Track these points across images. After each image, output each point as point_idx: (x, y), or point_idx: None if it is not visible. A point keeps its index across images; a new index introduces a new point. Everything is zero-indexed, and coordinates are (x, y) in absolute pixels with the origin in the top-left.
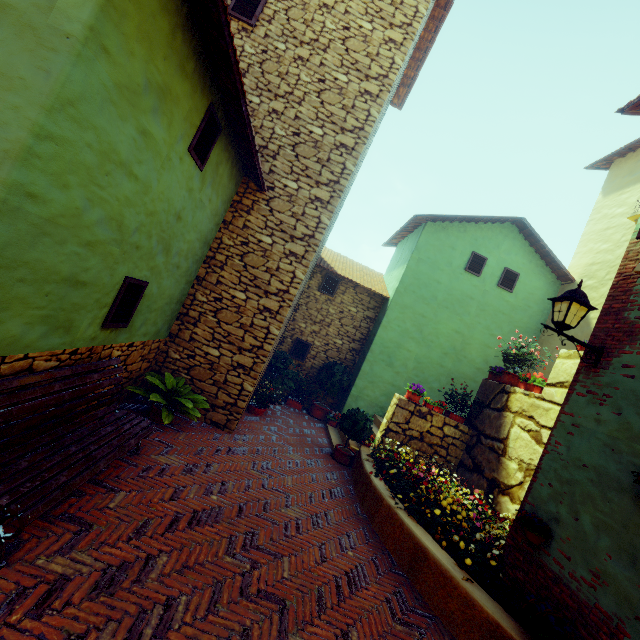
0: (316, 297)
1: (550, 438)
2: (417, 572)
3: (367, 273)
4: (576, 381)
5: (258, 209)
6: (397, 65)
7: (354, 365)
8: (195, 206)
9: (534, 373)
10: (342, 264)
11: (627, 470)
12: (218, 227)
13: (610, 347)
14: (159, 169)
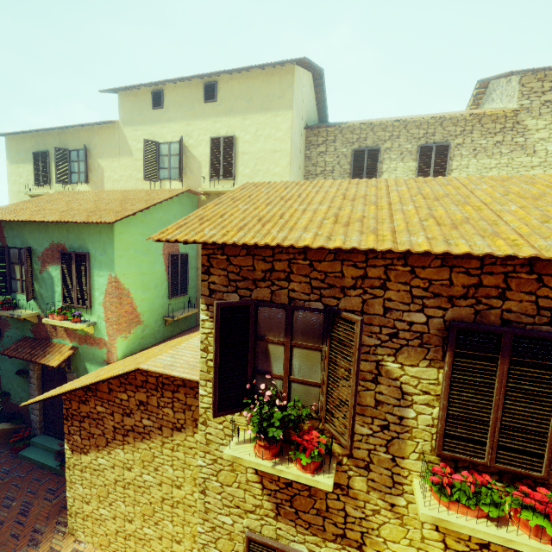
0: None
1: None
2: None
3: None
4: None
5: None
6: None
7: None
8: None
9: None
10: None
11: (18, 369)
12: None
13: (2, 329)
14: None
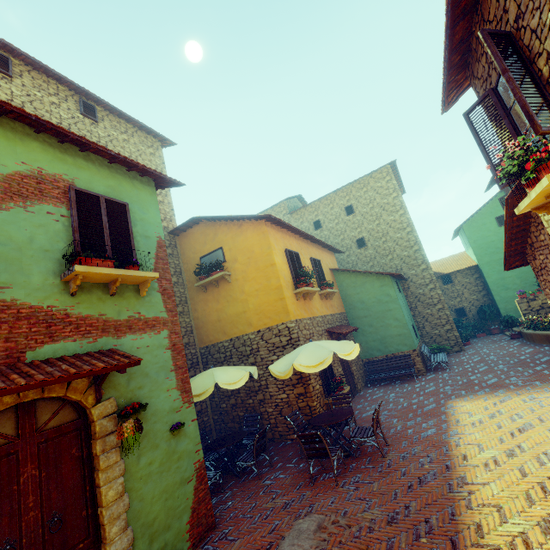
0: (446, 288)
1: None
2: None
3: (457, 259)
4: None
5: (410, 286)
6: (409, 218)
7: (491, 301)
8: (404, 300)
9: None
10: (442, 266)
11: None
12: (405, 299)
13: None
14: (402, 301)
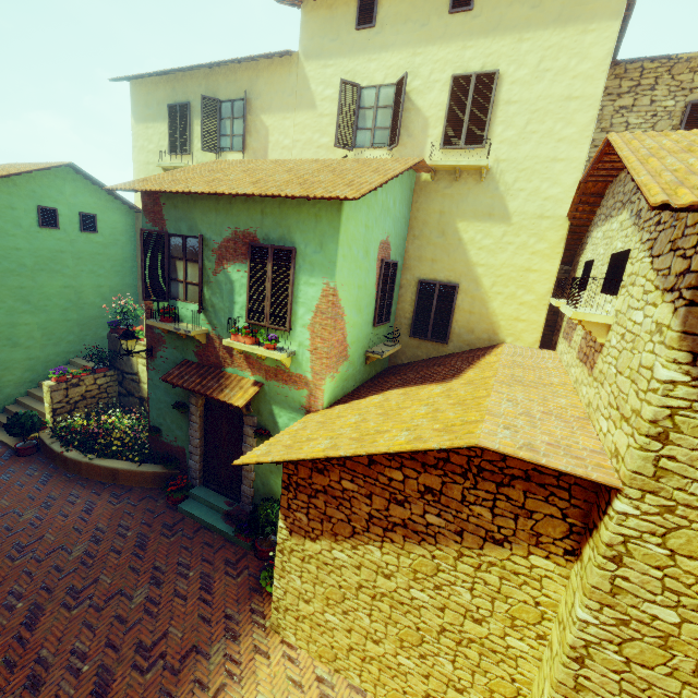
0: None
1: (148, 392)
2: (118, 479)
3: None
4: (148, 363)
5: None
6: None
7: None
8: None
9: (137, 328)
10: None
11: (173, 400)
12: None
13: (155, 347)
14: None
